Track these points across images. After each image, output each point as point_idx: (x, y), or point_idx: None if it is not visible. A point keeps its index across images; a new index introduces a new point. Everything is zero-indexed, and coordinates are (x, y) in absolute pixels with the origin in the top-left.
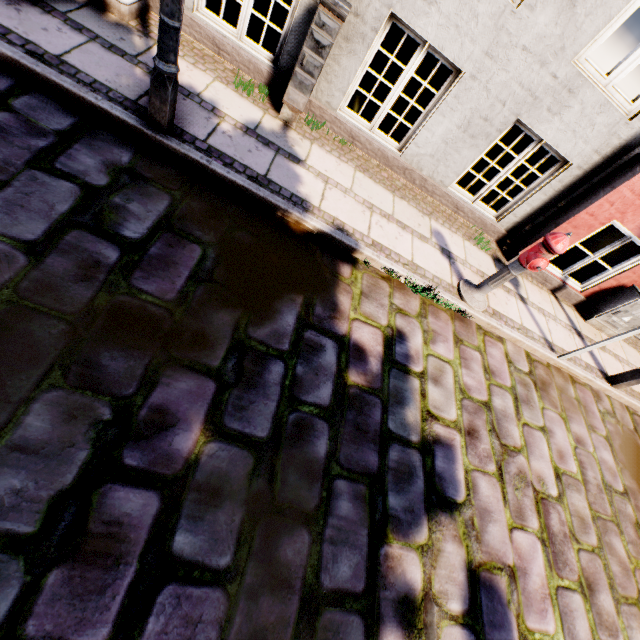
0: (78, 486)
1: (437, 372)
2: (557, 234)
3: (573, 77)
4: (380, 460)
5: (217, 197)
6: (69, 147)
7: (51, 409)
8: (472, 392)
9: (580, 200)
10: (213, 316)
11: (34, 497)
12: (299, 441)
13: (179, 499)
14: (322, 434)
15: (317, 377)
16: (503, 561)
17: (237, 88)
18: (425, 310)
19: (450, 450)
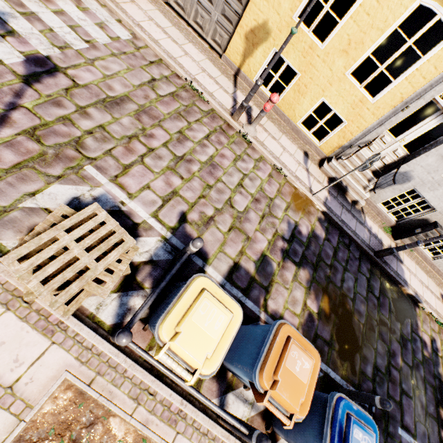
0: (387, 365)
1: None
2: None
3: None
4: (434, 382)
5: (386, 279)
6: (361, 263)
7: (379, 345)
8: None
9: None
10: (395, 324)
11: (383, 365)
12: (417, 369)
13: (401, 375)
14: (421, 369)
15: (417, 350)
16: None
17: (383, 230)
18: (439, 330)
19: None
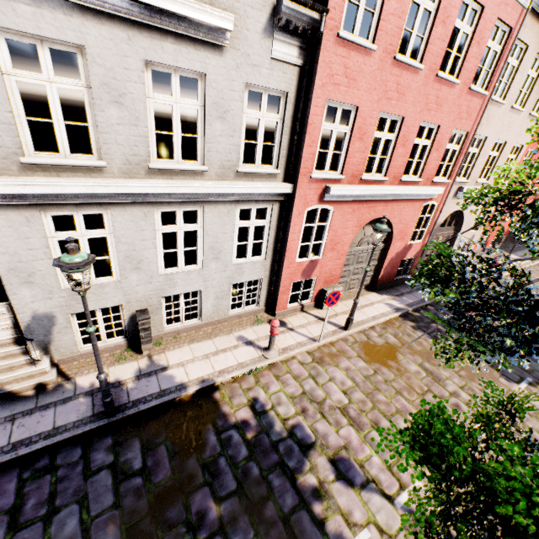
0: None
1: (277, 399)
2: (272, 321)
3: (237, 266)
4: (278, 455)
5: (151, 418)
6: (89, 458)
7: None
8: (295, 393)
9: (276, 285)
10: (188, 465)
11: None
12: (247, 476)
13: (225, 531)
14: (253, 466)
15: (237, 448)
16: (340, 446)
17: (119, 362)
18: (257, 378)
19: (300, 425)
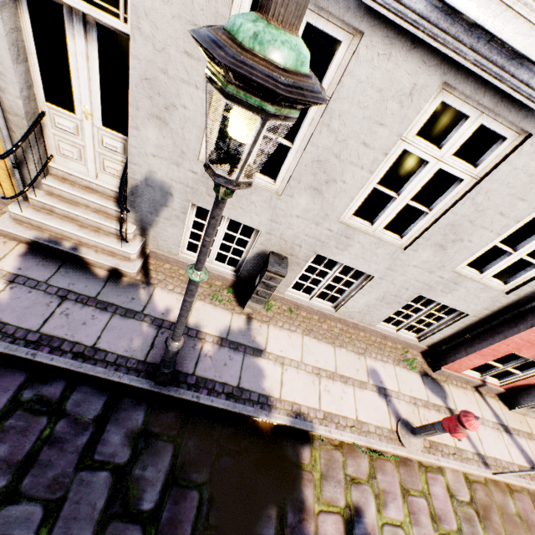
0: None
1: None
2: (468, 417)
3: (455, 277)
4: None
5: (205, 424)
6: (103, 431)
7: None
8: None
9: (481, 337)
10: None
11: None
12: None
13: None
14: None
15: None
16: None
17: (211, 300)
18: (373, 467)
19: None
